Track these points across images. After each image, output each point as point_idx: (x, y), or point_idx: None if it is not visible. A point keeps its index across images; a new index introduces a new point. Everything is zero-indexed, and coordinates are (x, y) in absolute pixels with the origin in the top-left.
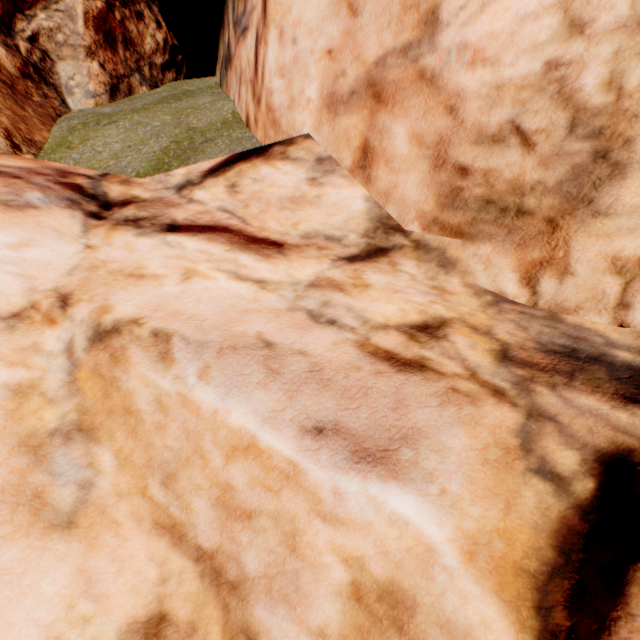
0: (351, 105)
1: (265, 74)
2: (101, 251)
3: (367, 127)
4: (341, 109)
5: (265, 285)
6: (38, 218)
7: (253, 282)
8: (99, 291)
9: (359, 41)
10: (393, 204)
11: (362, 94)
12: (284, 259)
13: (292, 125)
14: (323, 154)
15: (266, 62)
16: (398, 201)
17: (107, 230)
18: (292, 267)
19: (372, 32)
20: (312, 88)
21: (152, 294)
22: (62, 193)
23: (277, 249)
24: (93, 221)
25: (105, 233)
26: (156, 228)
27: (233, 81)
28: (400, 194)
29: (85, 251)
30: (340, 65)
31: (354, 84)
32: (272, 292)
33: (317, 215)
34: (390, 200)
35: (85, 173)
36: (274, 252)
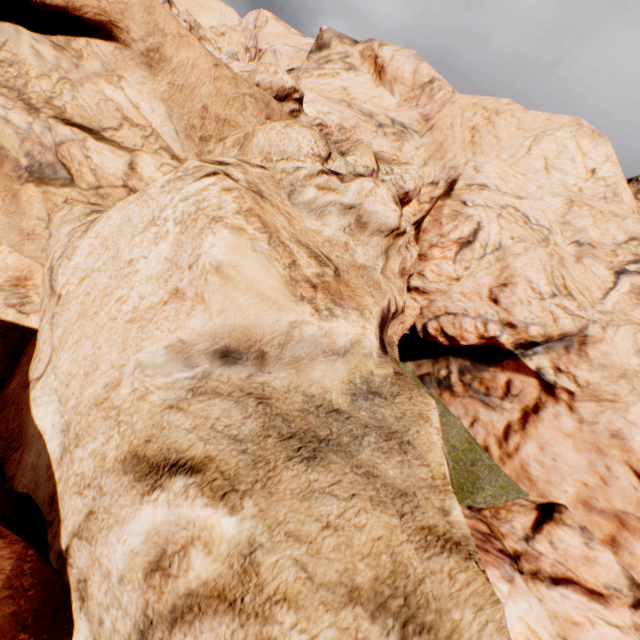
0: (602, 514)
1: (520, 451)
2: (546, 602)
3: (614, 530)
4: (594, 511)
5: (620, 628)
6: (518, 584)
7: (614, 626)
8: (572, 635)
9: (608, 495)
10: (634, 572)
11: (610, 515)
12: (611, 607)
13: (548, 491)
14: (580, 523)
15: (522, 447)
16: (638, 572)
17: (532, 583)
18: (618, 613)
19: (617, 498)
20: (569, 488)
21: (591, 637)
22: (507, 560)
23: (603, 598)
24: (521, 575)
25: (534, 586)
26: (547, 580)
27: (457, 406)
28: (639, 570)
29: (540, 602)
30: (593, 494)
31: (604, 508)
32: (627, 635)
33: (601, 571)
34: (632, 569)
35: (485, 530)
36: (604, 601)
